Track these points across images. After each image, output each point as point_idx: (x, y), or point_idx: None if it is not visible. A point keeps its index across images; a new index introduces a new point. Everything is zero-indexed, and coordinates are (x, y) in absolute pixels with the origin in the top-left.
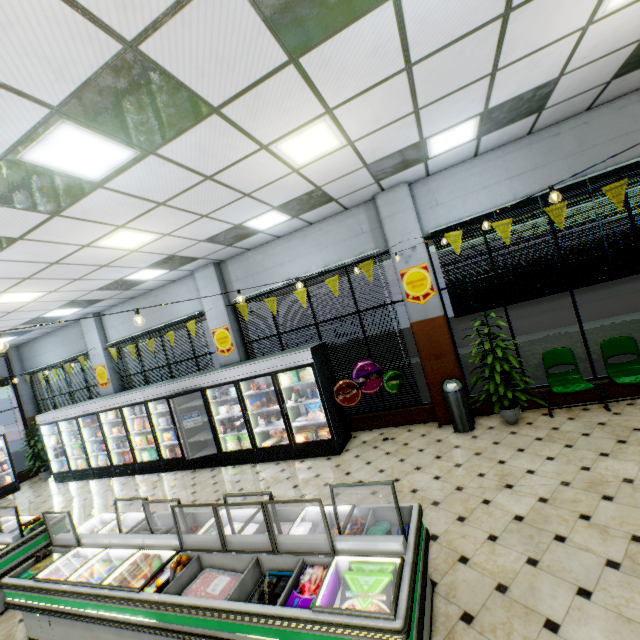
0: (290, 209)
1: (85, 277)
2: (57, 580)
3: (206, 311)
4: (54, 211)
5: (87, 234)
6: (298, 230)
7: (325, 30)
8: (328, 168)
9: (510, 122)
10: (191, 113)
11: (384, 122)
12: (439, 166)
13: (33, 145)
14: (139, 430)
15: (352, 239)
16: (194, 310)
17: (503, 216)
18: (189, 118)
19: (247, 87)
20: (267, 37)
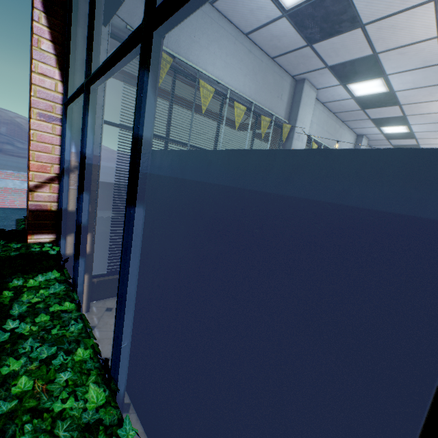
0: None
1: None
2: None
3: None
4: None
5: None
6: None
7: None
8: None
9: None
10: None
11: None
12: None
13: None
14: None
15: None
16: None
17: None
18: None
19: None
20: None
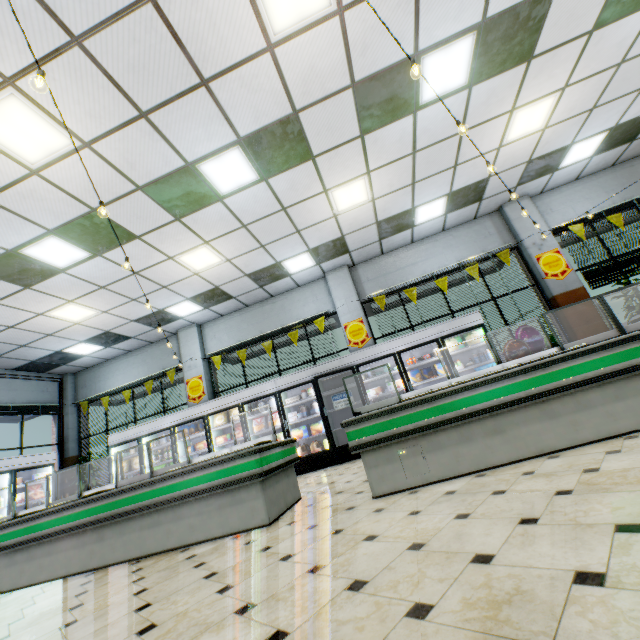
0: (453, 200)
1: (269, 245)
2: (445, 386)
3: (337, 307)
4: (366, 130)
5: (344, 173)
6: (429, 237)
7: (619, 14)
8: (512, 154)
9: (614, 146)
10: (520, 56)
11: (573, 113)
12: (553, 183)
13: (440, 49)
14: (260, 430)
15: (481, 240)
16: (318, 311)
17: (610, 214)
18: (515, 61)
19: (558, 45)
20: (599, 8)
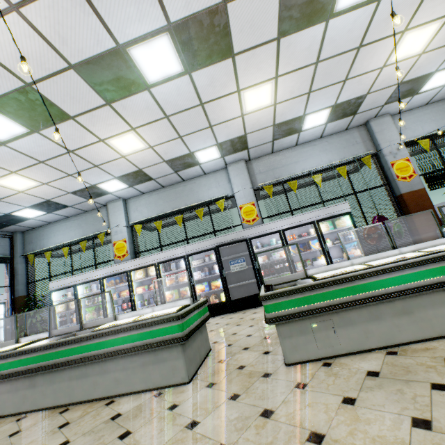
0: (335, 112)
1: (185, 137)
2: (359, 268)
3: (235, 192)
4: (283, 33)
5: (256, 75)
6: (309, 141)
7: None
8: (390, 74)
9: None
10: None
11: None
12: (410, 105)
13: None
14: (171, 284)
15: (349, 147)
16: (219, 195)
17: None
18: None
19: None
20: None
